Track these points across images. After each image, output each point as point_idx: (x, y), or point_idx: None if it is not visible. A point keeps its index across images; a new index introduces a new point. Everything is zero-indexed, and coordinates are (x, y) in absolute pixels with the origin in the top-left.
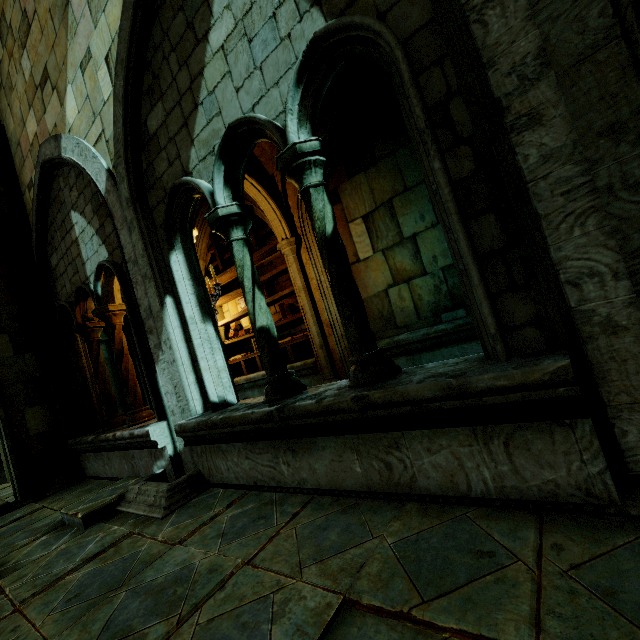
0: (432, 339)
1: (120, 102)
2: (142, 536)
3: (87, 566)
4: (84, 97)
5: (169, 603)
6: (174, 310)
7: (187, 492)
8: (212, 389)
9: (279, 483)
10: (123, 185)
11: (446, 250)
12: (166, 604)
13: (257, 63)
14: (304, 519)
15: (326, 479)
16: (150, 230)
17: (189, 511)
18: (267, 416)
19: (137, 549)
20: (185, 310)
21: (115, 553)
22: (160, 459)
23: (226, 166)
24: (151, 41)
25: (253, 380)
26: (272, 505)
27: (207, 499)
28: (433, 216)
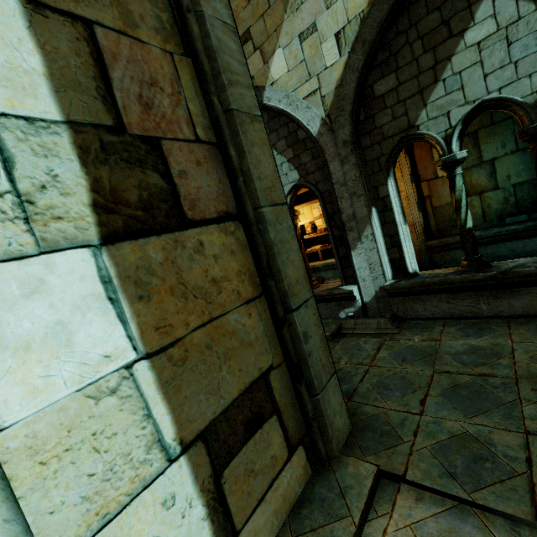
0: (501, 236)
1: (354, 71)
2: (396, 340)
3: (382, 352)
4: (299, 60)
5: (490, 355)
6: (376, 216)
7: (397, 322)
8: (409, 265)
9: (476, 314)
10: (342, 131)
11: (520, 171)
12: (489, 355)
13: (512, 59)
14: (519, 327)
15: (522, 310)
16: (361, 163)
17: (414, 330)
18: (490, 277)
19: (407, 344)
20: (396, 217)
21: (391, 347)
22: (349, 307)
23: (462, 126)
24: (394, 28)
25: (331, 264)
26: (480, 324)
27: (416, 325)
28: (514, 145)
